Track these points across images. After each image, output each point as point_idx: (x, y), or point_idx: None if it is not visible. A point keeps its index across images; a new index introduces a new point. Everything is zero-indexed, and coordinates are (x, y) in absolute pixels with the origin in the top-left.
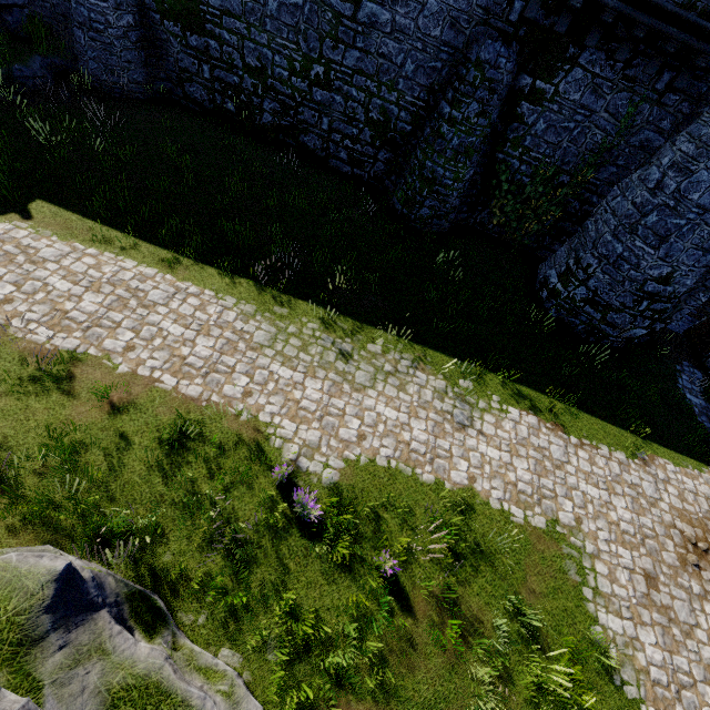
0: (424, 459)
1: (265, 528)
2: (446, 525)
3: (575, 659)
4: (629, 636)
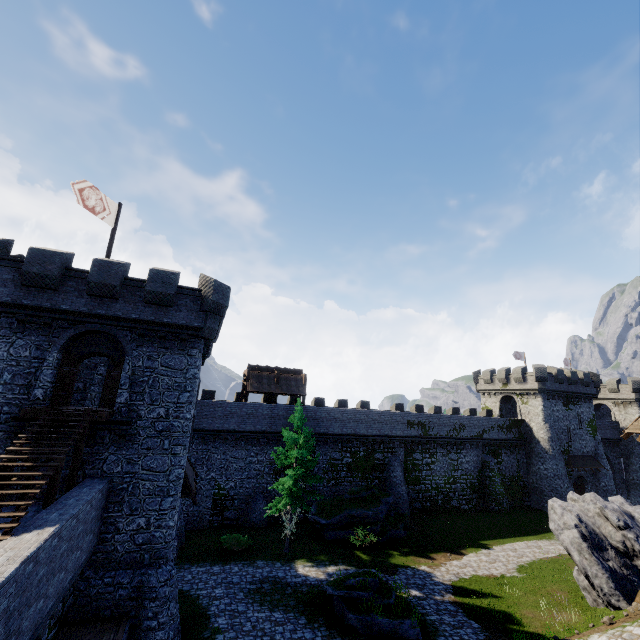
0: None
1: None
2: None
3: None
4: None
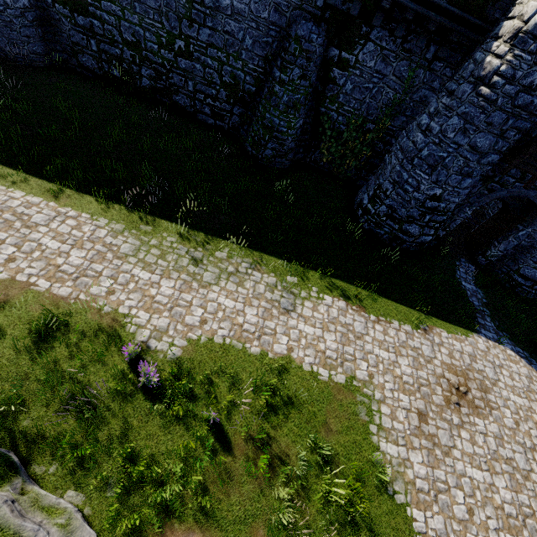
0: (253, 337)
1: (115, 395)
2: (266, 385)
3: (359, 478)
4: (402, 458)
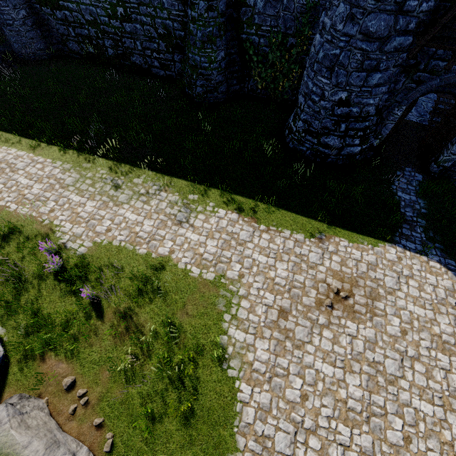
0: (144, 241)
1: (37, 275)
2: (143, 276)
3: (199, 351)
4: (247, 343)
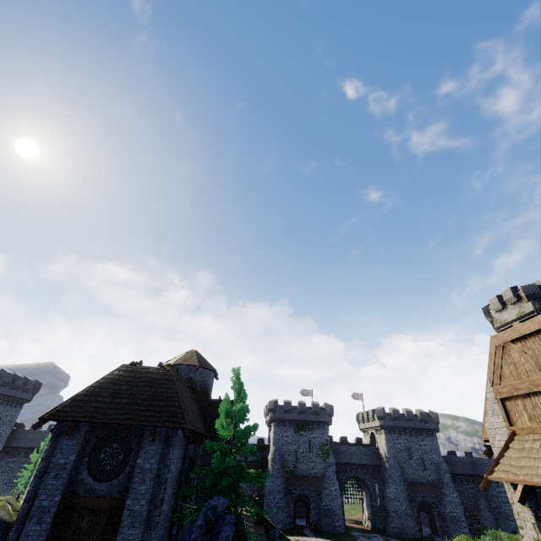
0: None
1: None
2: None
3: None
4: None
